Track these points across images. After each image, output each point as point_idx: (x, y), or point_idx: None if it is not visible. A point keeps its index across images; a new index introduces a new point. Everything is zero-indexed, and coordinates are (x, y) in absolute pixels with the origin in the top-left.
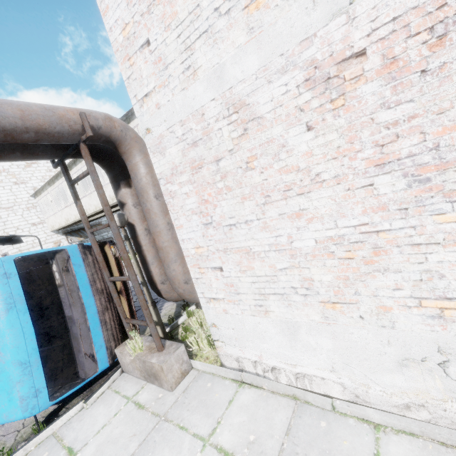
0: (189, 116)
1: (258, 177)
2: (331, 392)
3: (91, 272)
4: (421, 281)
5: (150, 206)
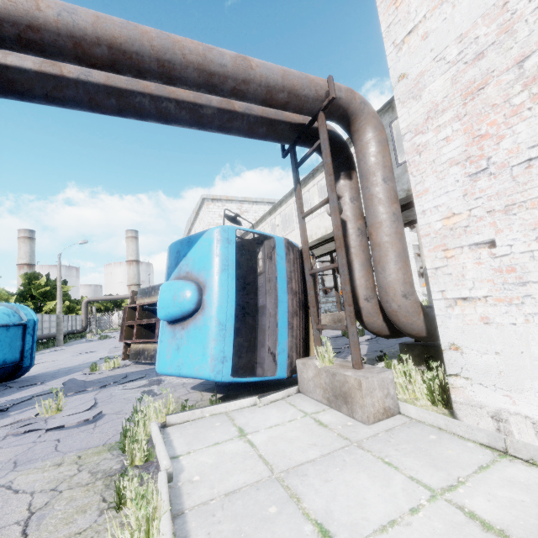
0: (477, 21)
1: None
2: None
3: (290, 269)
4: None
5: (375, 191)
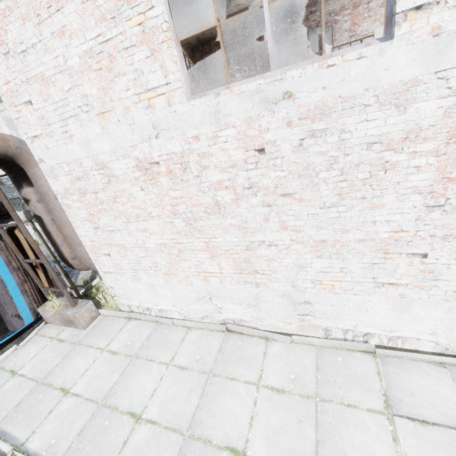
0: (72, 161)
1: (122, 208)
2: (175, 316)
3: (5, 255)
4: (197, 265)
5: (53, 206)
